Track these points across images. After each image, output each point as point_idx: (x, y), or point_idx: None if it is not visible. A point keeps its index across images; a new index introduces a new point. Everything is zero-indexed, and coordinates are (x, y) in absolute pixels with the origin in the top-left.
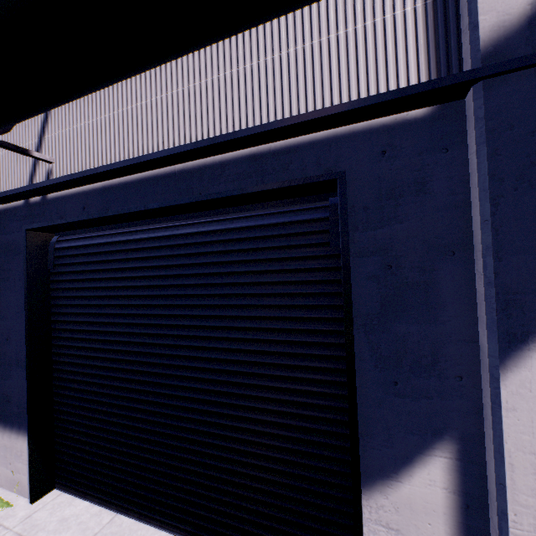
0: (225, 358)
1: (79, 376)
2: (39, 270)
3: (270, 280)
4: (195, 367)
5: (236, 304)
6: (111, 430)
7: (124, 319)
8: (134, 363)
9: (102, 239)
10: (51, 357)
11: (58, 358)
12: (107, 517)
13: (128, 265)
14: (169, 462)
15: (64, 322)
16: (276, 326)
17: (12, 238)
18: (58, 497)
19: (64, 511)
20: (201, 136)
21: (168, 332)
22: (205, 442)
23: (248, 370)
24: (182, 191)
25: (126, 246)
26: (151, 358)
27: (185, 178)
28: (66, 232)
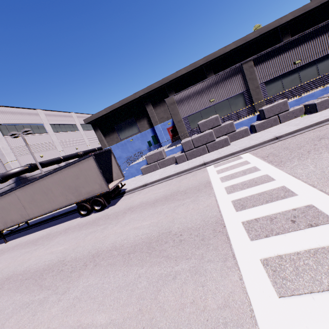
0: None
1: None
2: None
3: None
4: None
5: None
6: None
7: None
8: None
9: None
10: None
11: None
12: None
13: None
14: None
15: None
16: None
17: None
18: None
19: None
20: (2, 186)
21: None
22: None
23: None
24: (3, 191)
25: None
26: None
27: (2, 190)
28: None
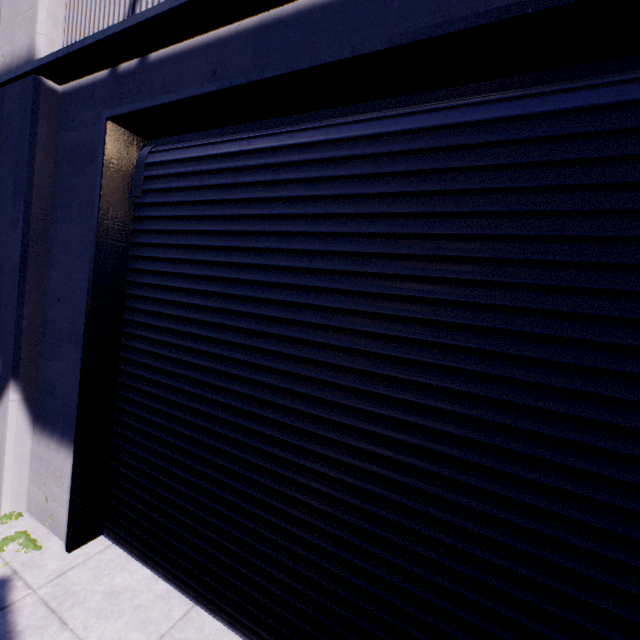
0: (467, 390)
1: (159, 375)
2: (119, 193)
3: (638, 234)
4: (389, 396)
5: (520, 281)
6: (203, 473)
7: (253, 290)
8: (260, 369)
9: (231, 147)
10: (120, 338)
11: (130, 341)
12: (179, 606)
13: (275, 192)
14: (303, 553)
15: (147, 285)
16: (632, 340)
17: (83, 136)
18: (106, 549)
19: (113, 577)
20: None
21: (340, 322)
22: (387, 540)
23: (524, 425)
24: (455, 6)
25: (275, 157)
26: (295, 366)
27: None
28: (167, 138)
